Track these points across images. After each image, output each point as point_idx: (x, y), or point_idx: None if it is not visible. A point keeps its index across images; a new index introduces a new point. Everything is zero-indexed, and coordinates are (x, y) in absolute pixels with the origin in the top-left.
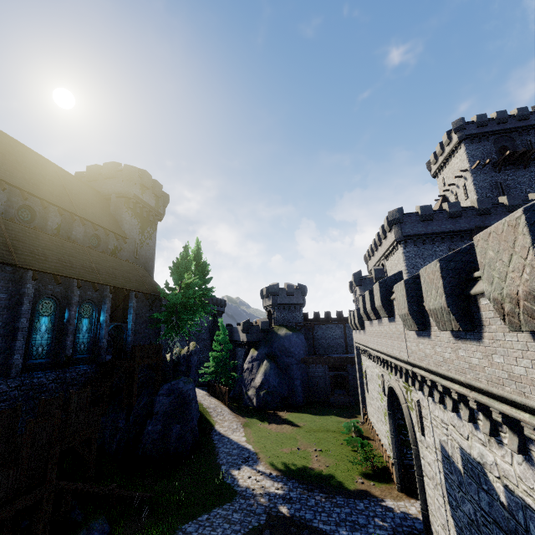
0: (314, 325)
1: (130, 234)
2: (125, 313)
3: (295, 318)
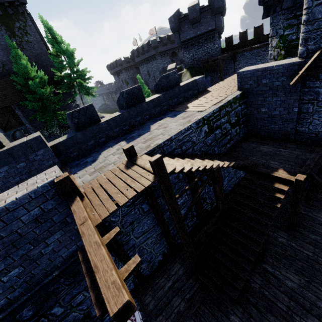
0: (236, 55)
1: (2, 45)
2: (20, 120)
3: (207, 54)
